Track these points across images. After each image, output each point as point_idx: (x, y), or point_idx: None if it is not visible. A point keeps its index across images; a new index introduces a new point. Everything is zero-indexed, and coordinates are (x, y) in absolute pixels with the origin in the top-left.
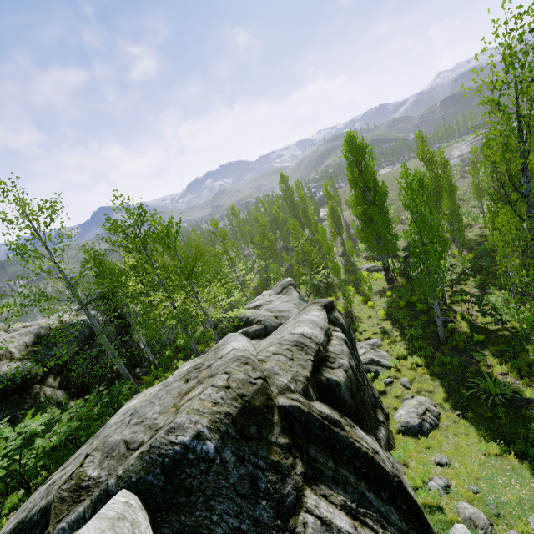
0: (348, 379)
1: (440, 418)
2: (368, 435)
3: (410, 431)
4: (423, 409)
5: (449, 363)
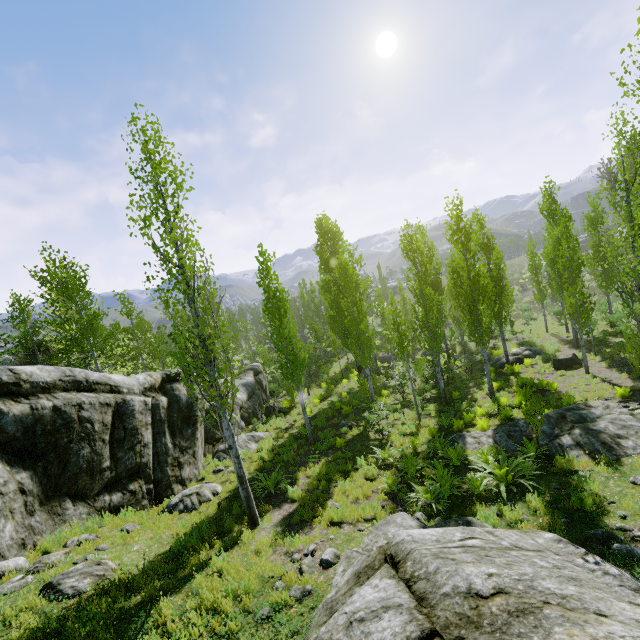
0: (32, 416)
1: (202, 503)
2: (15, 467)
3: (165, 511)
4: (193, 491)
5: (288, 461)
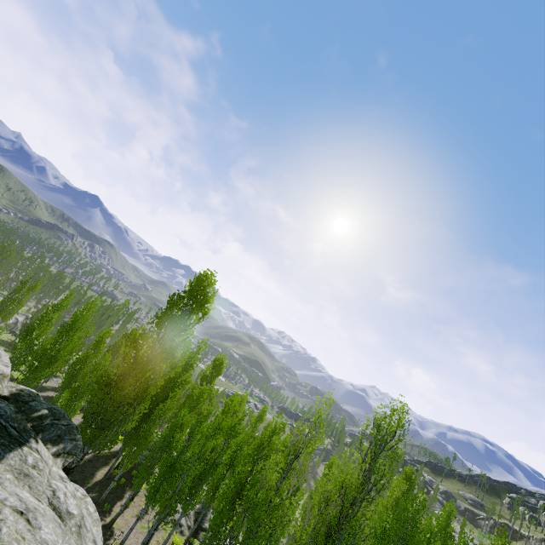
0: None
1: None
2: None
3: None
4: None
5: None
